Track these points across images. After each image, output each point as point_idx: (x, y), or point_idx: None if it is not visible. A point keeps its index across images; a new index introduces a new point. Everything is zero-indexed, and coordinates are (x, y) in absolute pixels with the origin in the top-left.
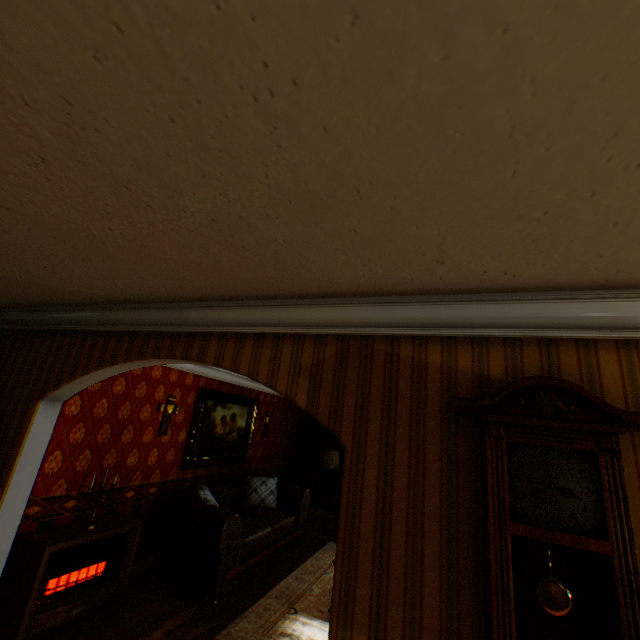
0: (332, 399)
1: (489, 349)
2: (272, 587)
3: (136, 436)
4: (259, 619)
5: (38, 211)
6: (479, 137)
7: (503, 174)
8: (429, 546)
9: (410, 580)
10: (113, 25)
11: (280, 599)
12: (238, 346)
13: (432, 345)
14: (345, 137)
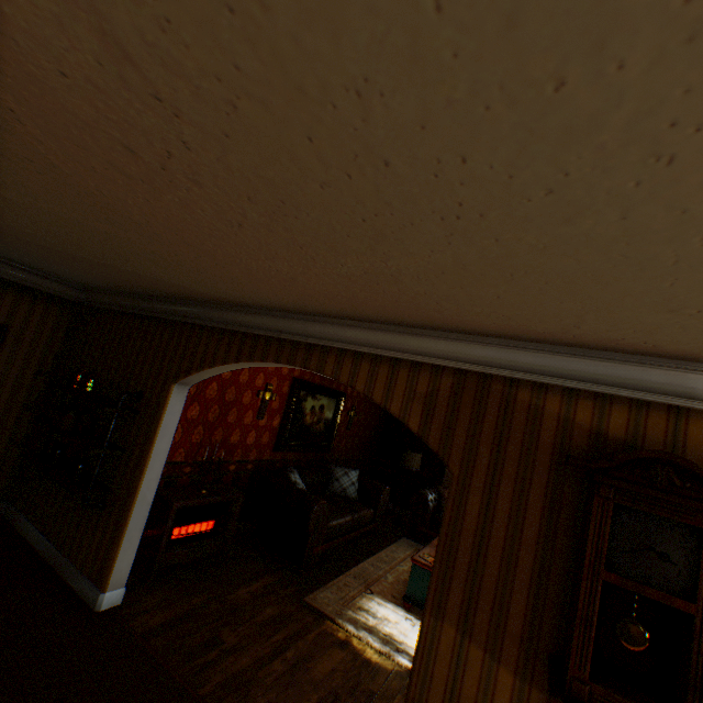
0: (443, 428)
1: (612, 407)
2: (350, 568)
3: (238, 418)
4: (339, 592)
5: (214, 249)
6: (642, 261)
7: (660, 284)
8: (521, 571)
9: (499, 594)
10: (345, 174)
11: (357, 579)
12: (355, 364)
13: (551, 394)
14: (513, 246)
